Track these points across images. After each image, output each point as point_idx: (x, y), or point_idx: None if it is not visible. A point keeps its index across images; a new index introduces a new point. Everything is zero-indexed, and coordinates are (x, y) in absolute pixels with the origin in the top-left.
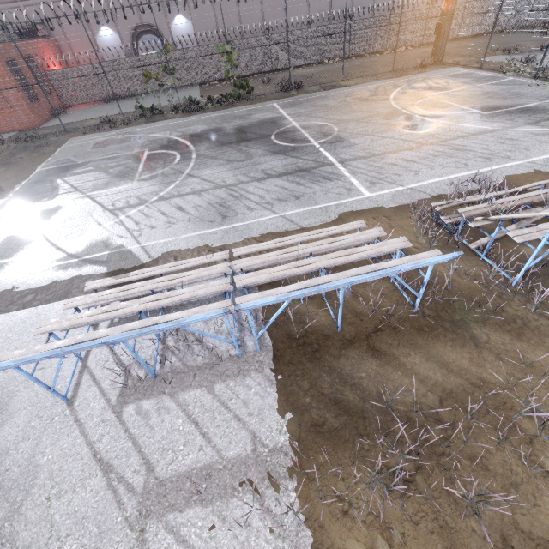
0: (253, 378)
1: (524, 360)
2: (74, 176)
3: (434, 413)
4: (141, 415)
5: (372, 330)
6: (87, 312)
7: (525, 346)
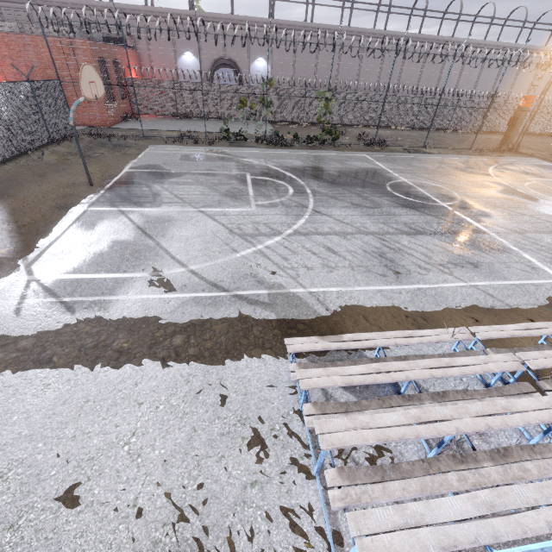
0: None
1: None
2: (174, 185)
3: None
4: None
5: None
6: (387, 415)
7: None
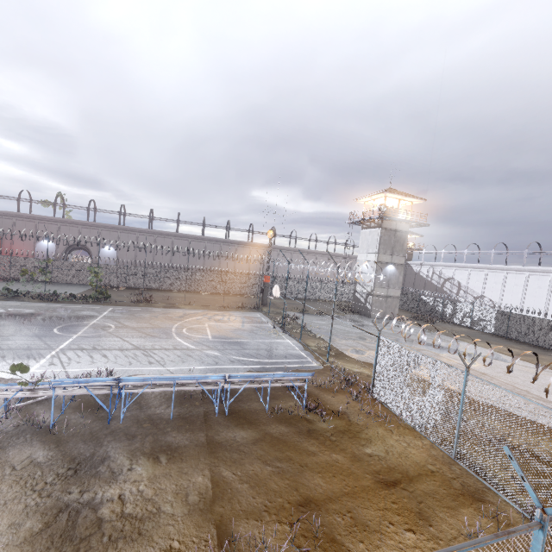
0: None
1: None
2: None
3: None
4: None
5: None
6: None
7: None
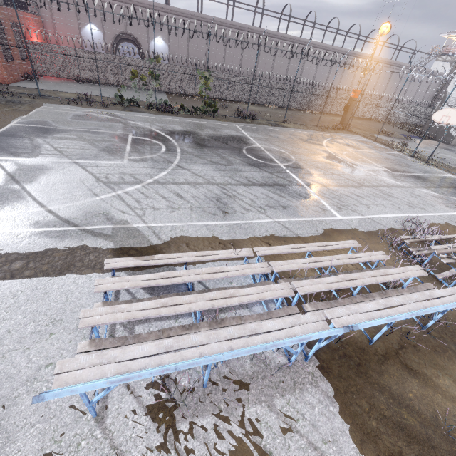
0: (311, 394)
1: None
2: (56, 139)
3: None
4: (199, 440)
5: (398, 347)
6: (143, 303)
7: None
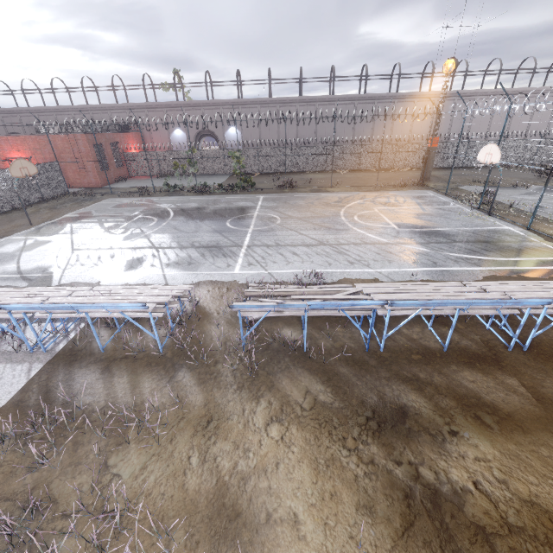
0: (23, 366)
1: (184, 398)
2: (80, 223)
3: (90, 413)
4: None
5: (122, 357)
6: None
7: (197, 390)
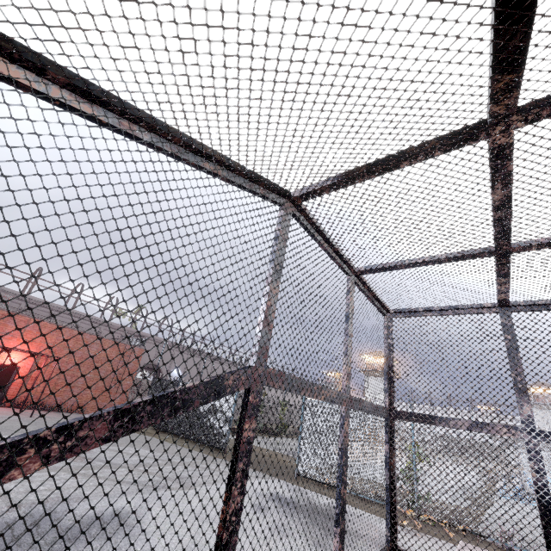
0: None
1: None
2: None
3: None
4: None
5: None
6: None
7: None
